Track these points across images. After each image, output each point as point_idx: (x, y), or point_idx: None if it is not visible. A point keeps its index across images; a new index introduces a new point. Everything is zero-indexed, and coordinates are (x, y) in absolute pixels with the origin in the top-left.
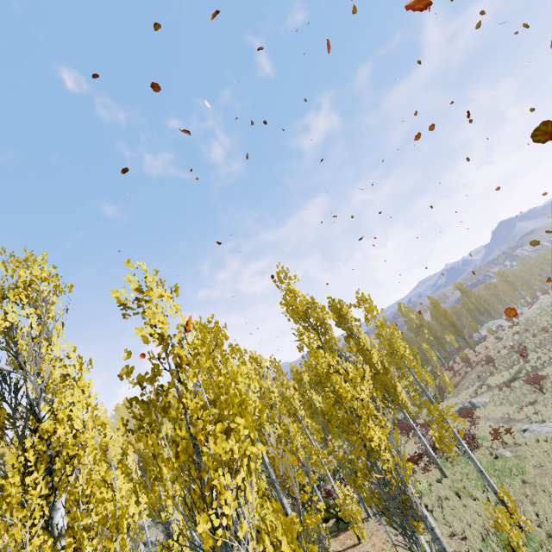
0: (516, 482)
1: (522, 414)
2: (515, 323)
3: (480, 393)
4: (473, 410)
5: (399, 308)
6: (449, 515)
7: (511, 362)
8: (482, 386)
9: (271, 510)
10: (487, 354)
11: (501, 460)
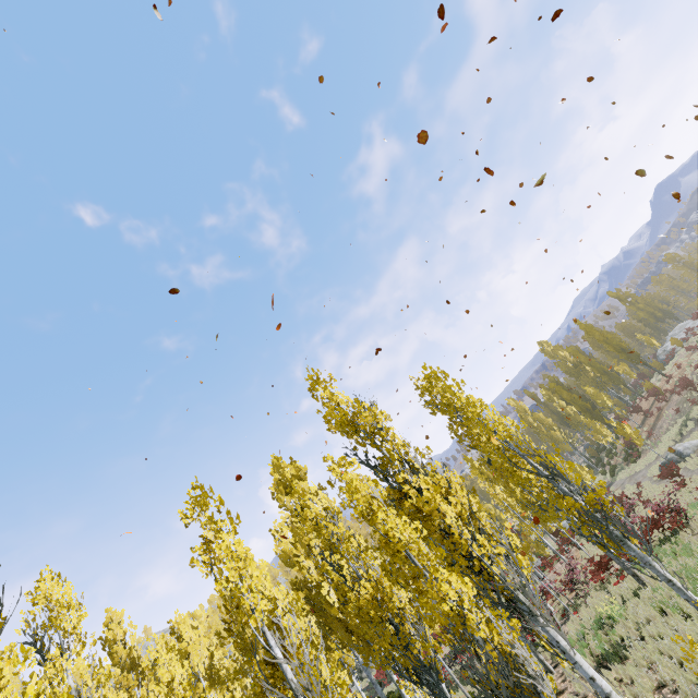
0: None
1: None
2: None
3: (687, 434)
4: (682, 462)
5: (542, 349)
6: (653, 651)
7: None
8: (687, 423)
9: None
10: (682, 375)
11: None
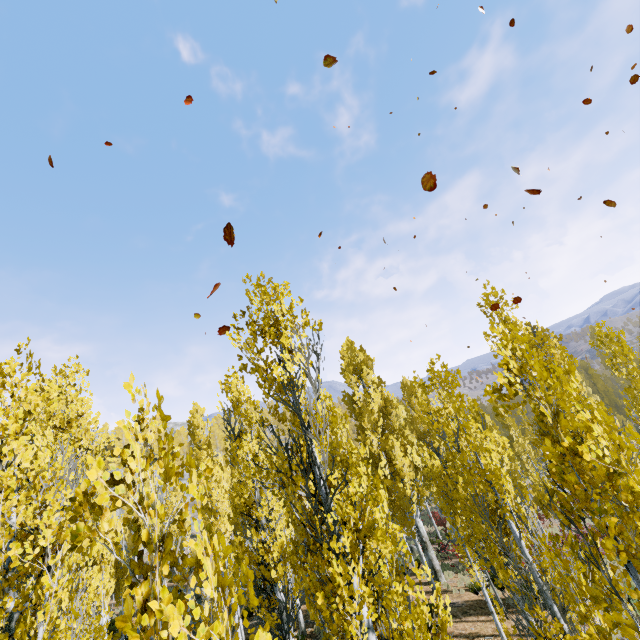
0: None
1: None
2: None
3: None
4: None
5: (592, 334)
6: None
7: None
8: None
9: None
10: None
11: None
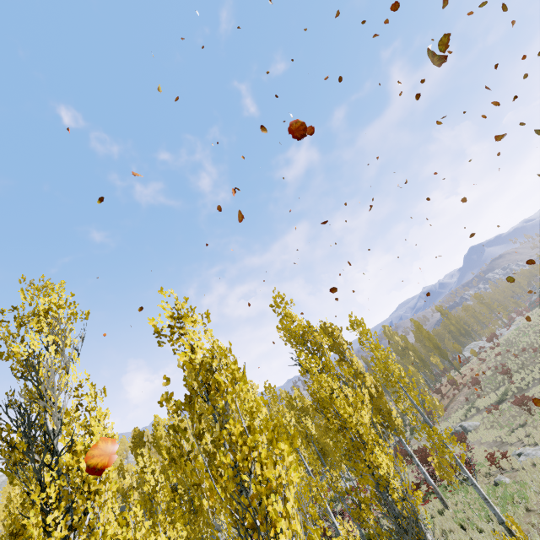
0: (520, 510)
1: (514, 437)
2: (496, 344)
3: (470, 416)
4: (465, 435)
5: (384, 330)
6: None
7: (497, 384)
8: (471, 409)
9: (317, 539)
10: (473, 376)
11: (501, 486)
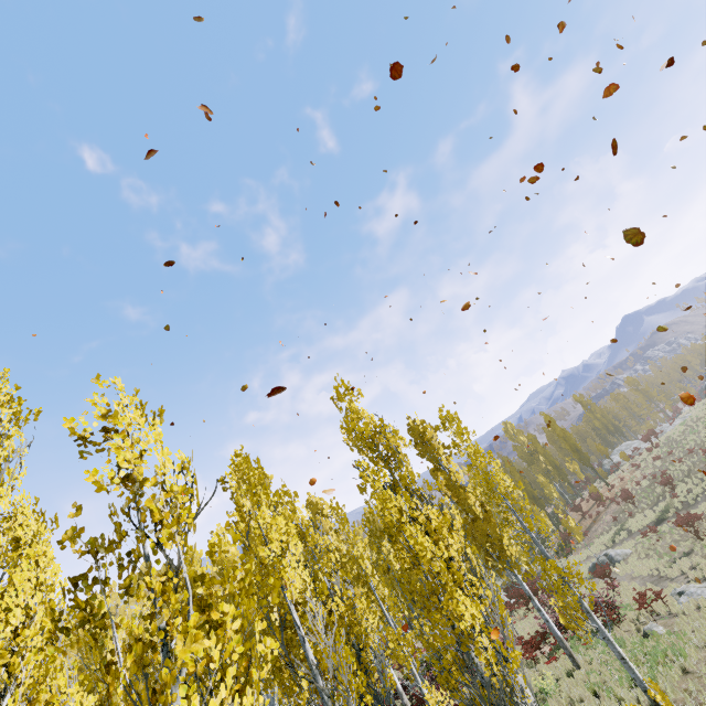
0: (674, 672)
1: (675, 570)
2: (654, 444)
3: (619, 542)
4: (612, 567)
5: (505, 429)
6: None
7: (655, 497)
8: (620, 532)
9: None
10: (623, 488)
11: (652, 638)
